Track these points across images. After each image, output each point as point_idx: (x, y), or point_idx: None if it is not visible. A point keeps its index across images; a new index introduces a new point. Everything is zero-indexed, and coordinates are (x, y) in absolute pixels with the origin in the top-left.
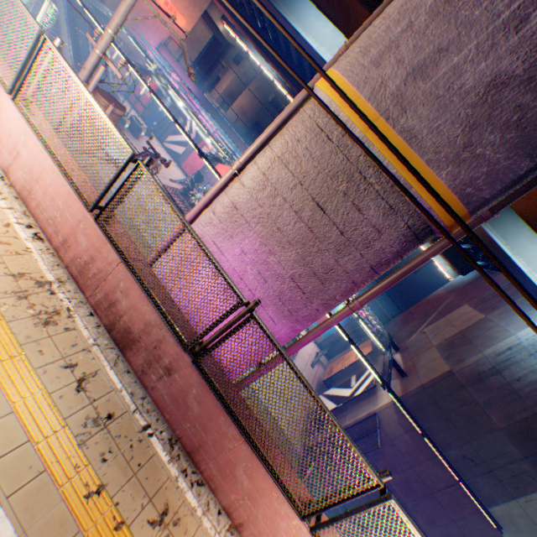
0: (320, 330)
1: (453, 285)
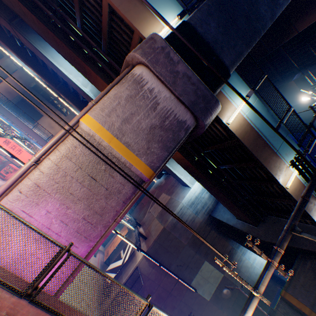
0: (104, 238)
1: (157, 184)
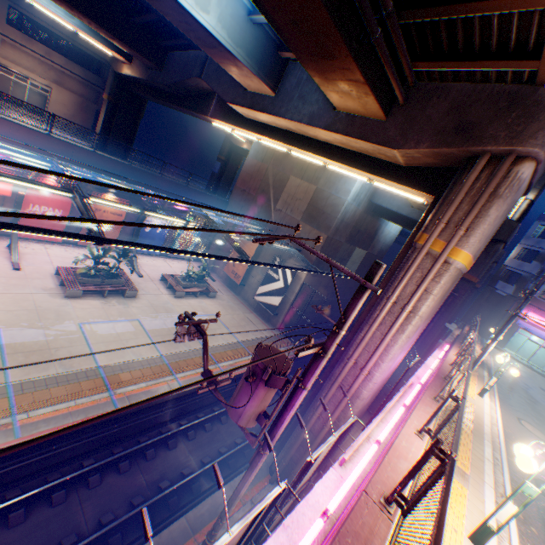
0: None
1: (261, 154)
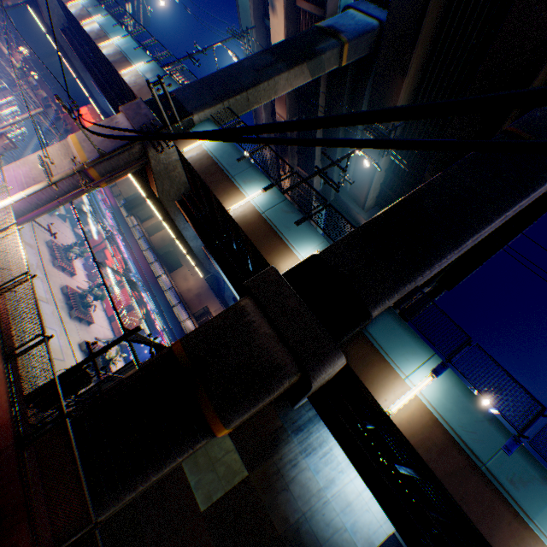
0: (44, 208)
1: None
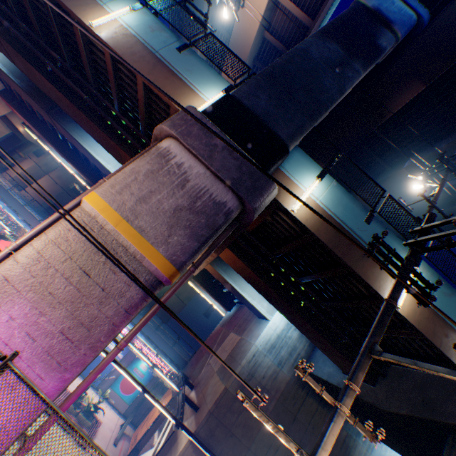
0: (94, 374)
1: (225, 319)
